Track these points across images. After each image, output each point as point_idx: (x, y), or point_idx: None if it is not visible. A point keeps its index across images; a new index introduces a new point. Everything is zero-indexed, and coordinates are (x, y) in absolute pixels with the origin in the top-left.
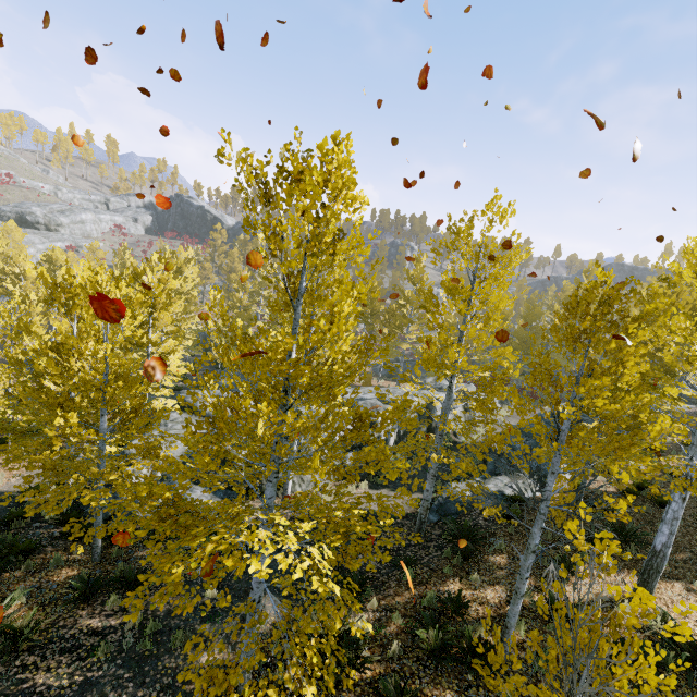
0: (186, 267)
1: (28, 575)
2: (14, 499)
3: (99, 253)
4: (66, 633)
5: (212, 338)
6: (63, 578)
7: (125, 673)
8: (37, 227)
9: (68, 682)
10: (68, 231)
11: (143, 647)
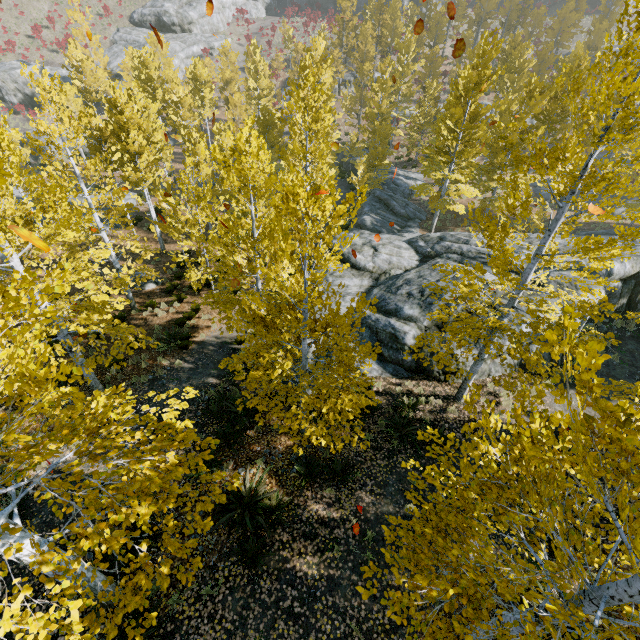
0: (323, 69)
1: (259, 437)
2: (229, 346)
3: (231, 56)
4: (302, 514)
5: (345, 153)
6: (284, 447)
7: (358, 580)
8: (174, 29)
9: (317, 574)
10: (198, 29)
11: (366, 556)
